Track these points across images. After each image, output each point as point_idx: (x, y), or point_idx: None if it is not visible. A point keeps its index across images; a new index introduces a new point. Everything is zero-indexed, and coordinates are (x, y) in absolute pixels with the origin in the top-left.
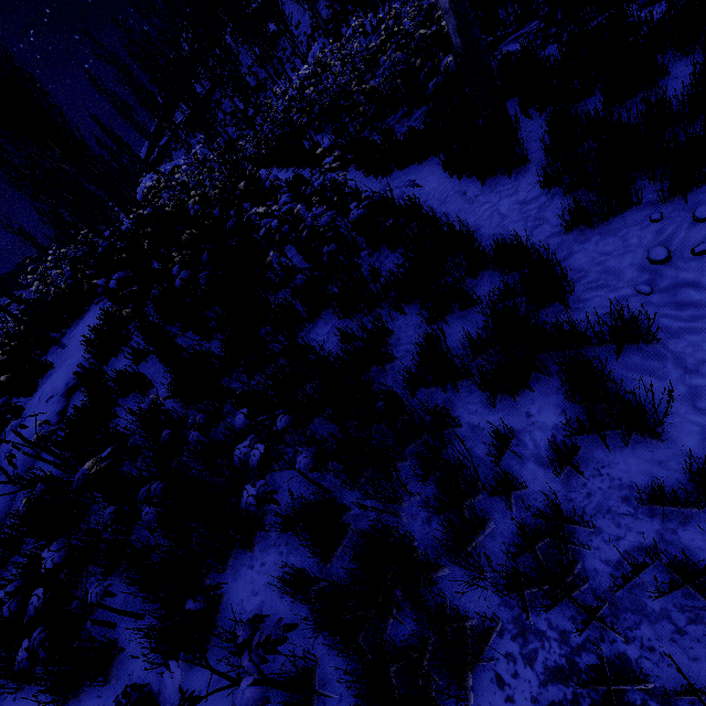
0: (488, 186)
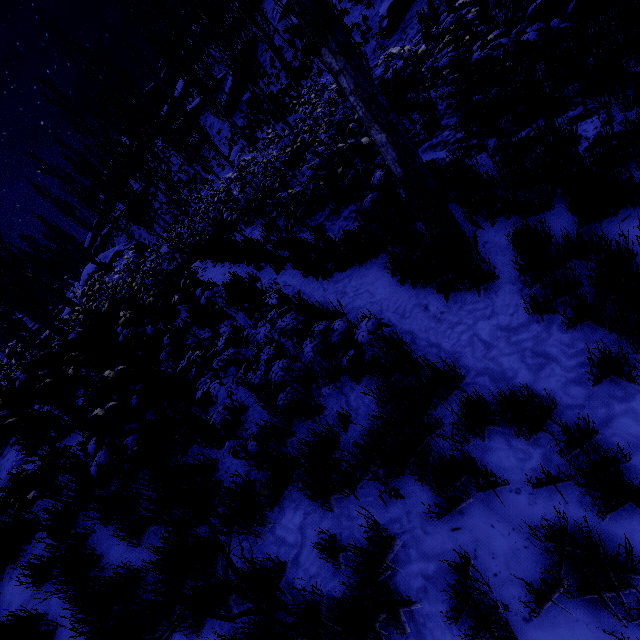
0: (453, 302)
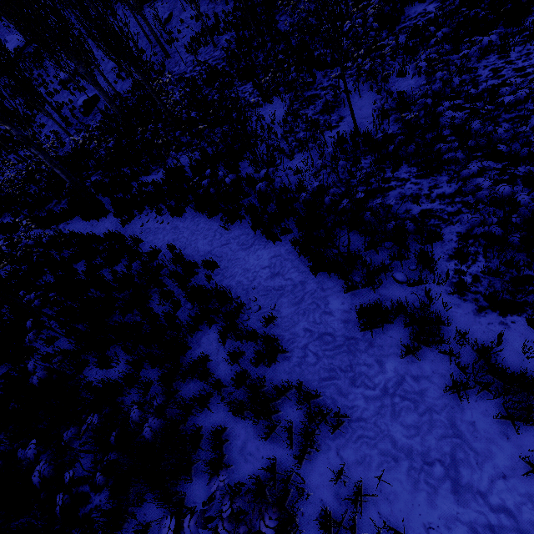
0: (100, 221)
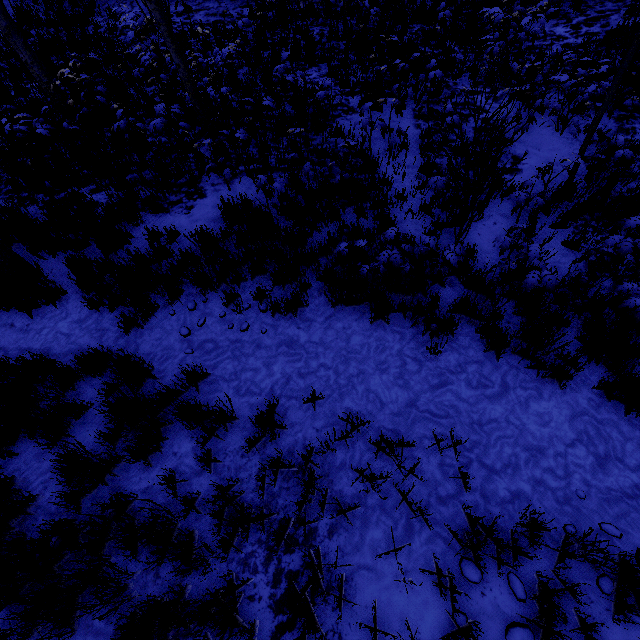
0: (36, 315)
